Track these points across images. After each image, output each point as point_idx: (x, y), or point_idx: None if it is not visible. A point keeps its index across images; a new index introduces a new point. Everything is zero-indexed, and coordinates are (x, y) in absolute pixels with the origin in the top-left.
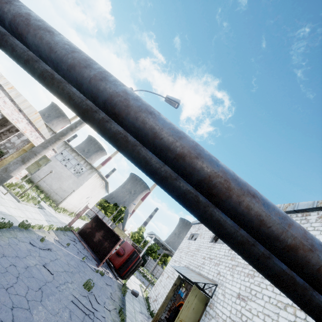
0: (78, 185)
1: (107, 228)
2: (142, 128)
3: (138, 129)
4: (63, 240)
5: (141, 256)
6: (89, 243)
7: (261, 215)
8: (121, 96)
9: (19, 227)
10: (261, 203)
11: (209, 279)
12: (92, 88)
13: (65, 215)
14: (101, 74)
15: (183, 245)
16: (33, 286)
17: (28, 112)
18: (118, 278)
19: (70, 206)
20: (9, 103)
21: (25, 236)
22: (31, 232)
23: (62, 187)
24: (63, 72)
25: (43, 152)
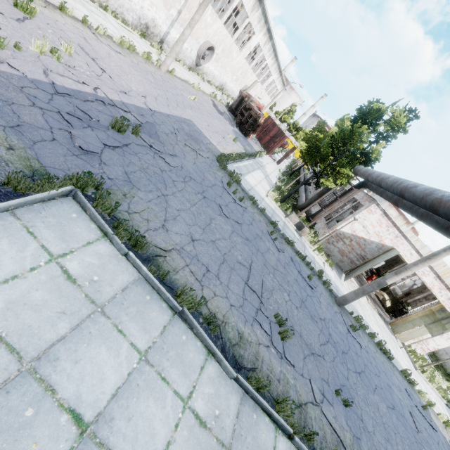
0: None
1: None
2: (409, 195)
3: (408, 196)
4: None
5: None
6: None
7: None
8: (404, 186)
9: (401, 373)
10: None
11: None
12: (396, 190)
13: None
14: (401, 182)
15: None
16: (387, 396)
17: (435, 264)
18: None
19: None
20: (415, 255)
21: (403, 383)
22: (415, 392)
23: None
24: (389, 190)
25: (413, 268)
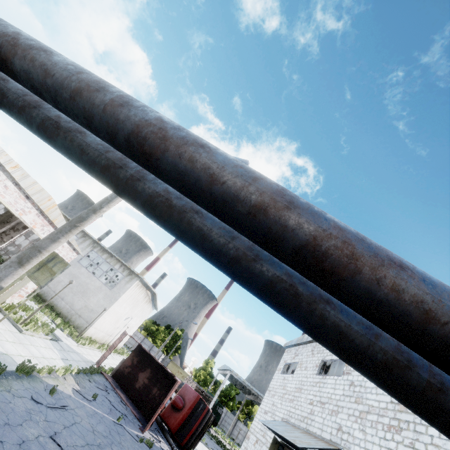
0: (112, 300)
1: (156, 364)
2: (190, 169)
3: (184, 172)
4: (87, 390)
5: (211, 408)
6: (129, 392)
7: (424, 300)
8: (153, 125)
9: (17, 372)
10: (418, 277)
11: (324, 441)
12: (108, 119)
13: (92, 348)
14: (122, 98)
15: (275, 383)
16: None
17: (39, 199)
18: (176, 449)
19: (101, 333)
20: (12, 188)
21: (26, 387)
22: (36, 379)
23: (88, 305)
24: (64, 103)
25: (51, 247)
